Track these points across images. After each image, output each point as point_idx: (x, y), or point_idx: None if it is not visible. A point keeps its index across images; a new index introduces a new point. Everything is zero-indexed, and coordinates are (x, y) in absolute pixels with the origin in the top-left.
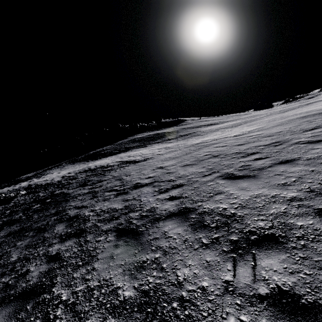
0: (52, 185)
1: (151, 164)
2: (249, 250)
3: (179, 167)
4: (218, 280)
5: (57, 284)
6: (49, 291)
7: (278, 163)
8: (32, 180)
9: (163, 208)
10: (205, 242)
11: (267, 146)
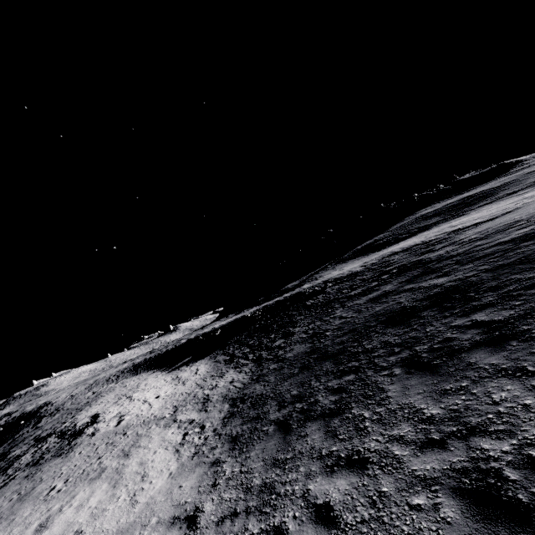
0: (361, 273)
1: None
2: None
3: None
4: None
5: None
6: None
7: None
8: (311, 283)
9: None
10: None
11: None
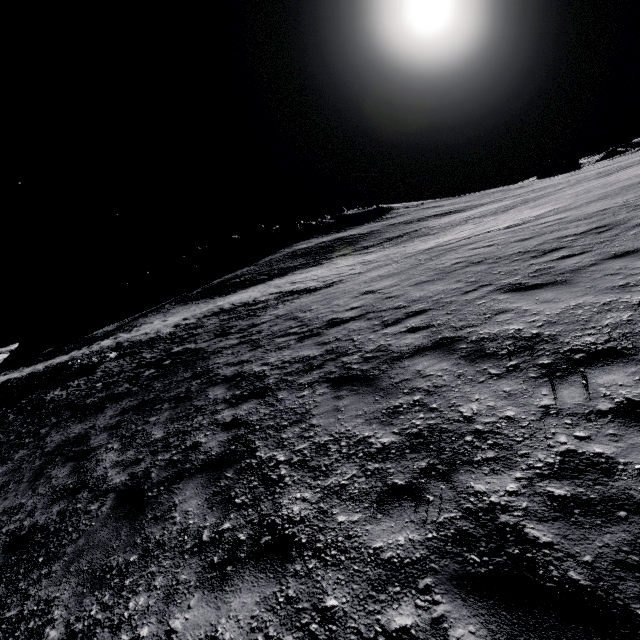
0: (160, 341)
1: (347, 290)
2: (574, 371)
3: (408, 287)
4: (530, 407)
5: (260, 448)
6: (250, 456)
7: (610, 258)
8: (118, 336)
9: (401, 344)
10: (495, 373)
11: (582, 235)
